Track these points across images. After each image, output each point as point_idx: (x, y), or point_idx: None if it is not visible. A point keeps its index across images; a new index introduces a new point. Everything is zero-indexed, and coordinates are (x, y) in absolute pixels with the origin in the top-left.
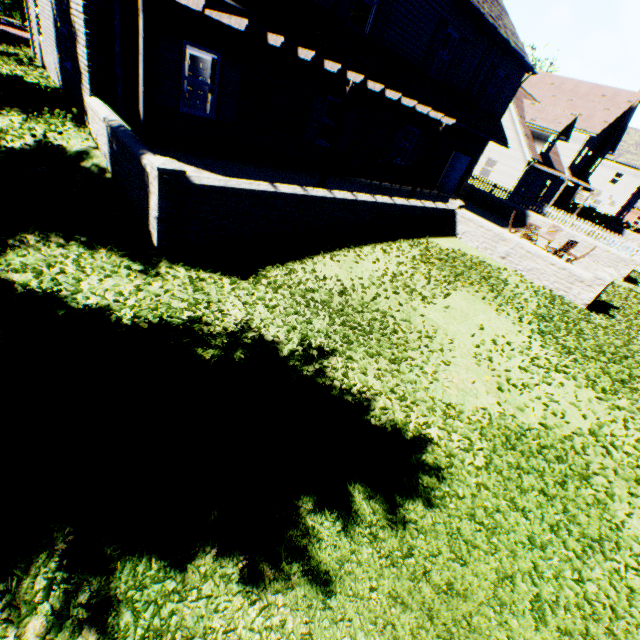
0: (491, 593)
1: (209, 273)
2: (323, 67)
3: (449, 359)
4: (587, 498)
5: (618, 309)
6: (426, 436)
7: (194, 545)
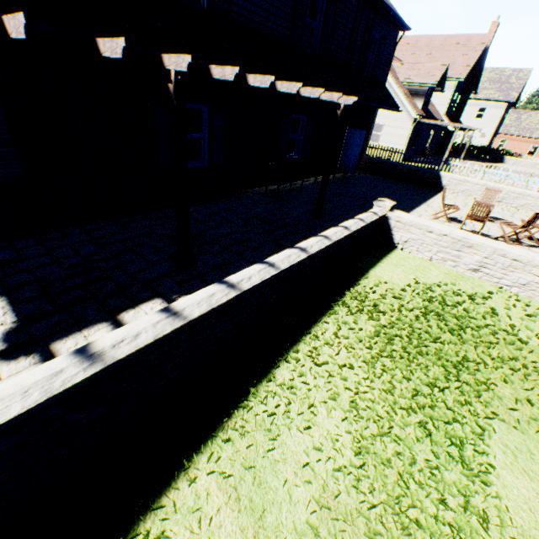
0: None
1: None
2: (99, 53)
3: None
4: None
5: None
6: None
7: None
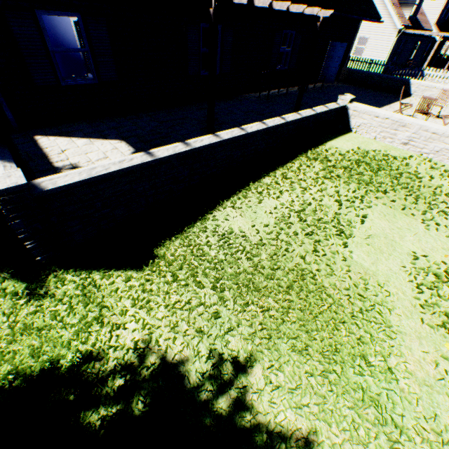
0: None
1: (103, 271)
2: None
3: (392, 325)
4: None
5: None
6: None
7: None
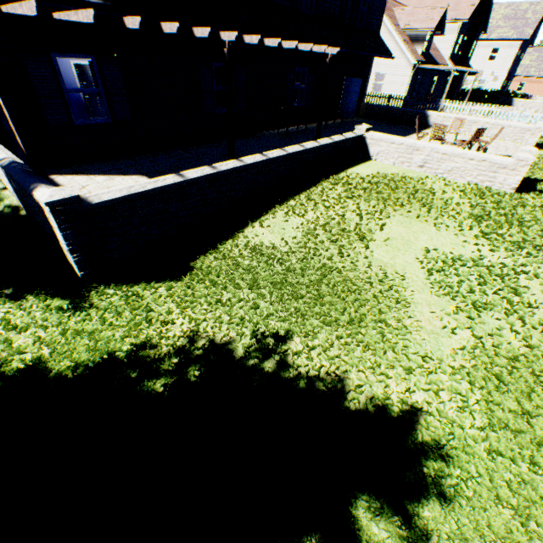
0: None
1: (144, 285)
2: (194, 35)
3: (407, 299)
4: None
5: (542, 181)
6: (413, 406)
7: None
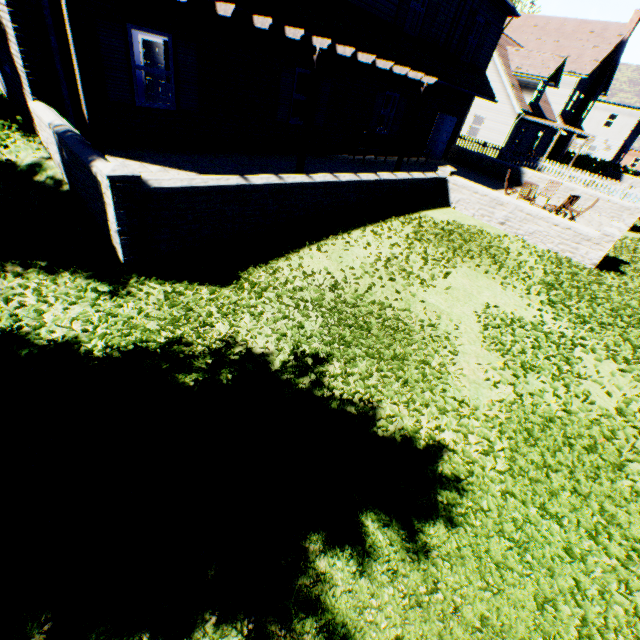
0: (532, 625)
1: (186, 284)
2: (284, 35)
3: (456, 348)
4: (624, 492)
5: (628, 264)
6: (440, 442)
7: (191, 613)
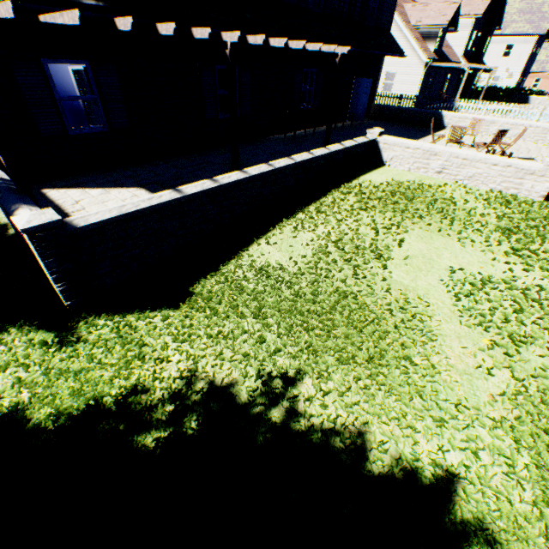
0: None
1: (138, 314)
2: (193, 37)
3: (433, 330)
4: None
5: None
6: (448, 470)
7: None
